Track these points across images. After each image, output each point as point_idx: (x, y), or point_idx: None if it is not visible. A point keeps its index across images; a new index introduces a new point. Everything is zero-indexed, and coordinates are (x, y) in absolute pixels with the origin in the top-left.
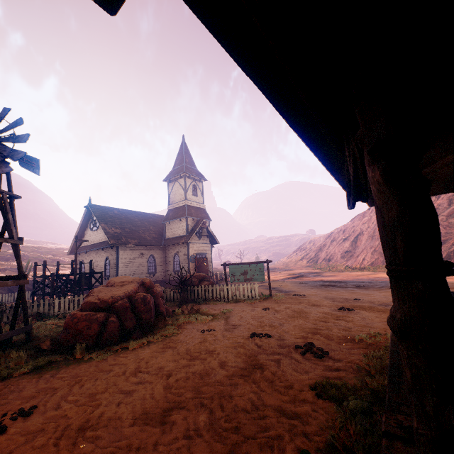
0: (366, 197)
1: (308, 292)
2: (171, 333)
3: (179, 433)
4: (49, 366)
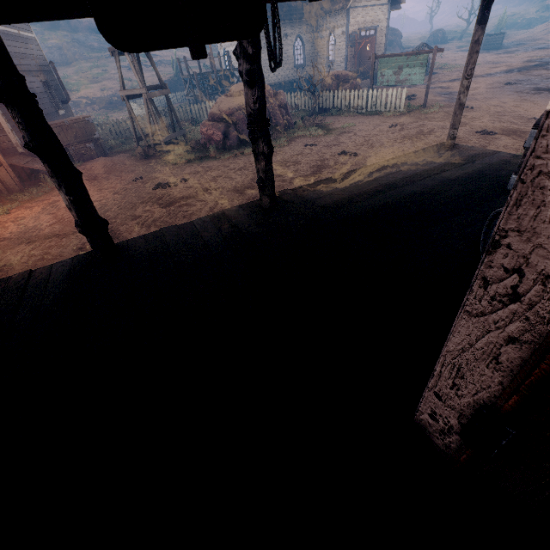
0: (275, 66)
1: (487, 103)
2: (280, 145)
3: (245, 197)
4: (197, 160)
